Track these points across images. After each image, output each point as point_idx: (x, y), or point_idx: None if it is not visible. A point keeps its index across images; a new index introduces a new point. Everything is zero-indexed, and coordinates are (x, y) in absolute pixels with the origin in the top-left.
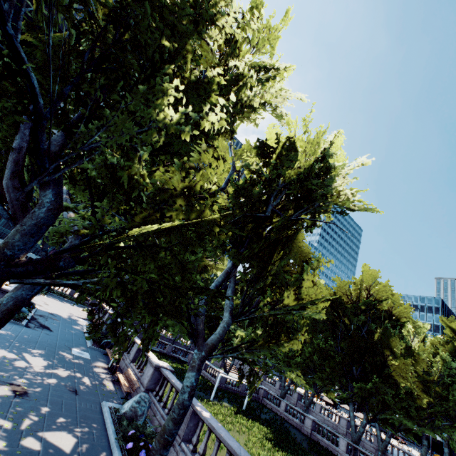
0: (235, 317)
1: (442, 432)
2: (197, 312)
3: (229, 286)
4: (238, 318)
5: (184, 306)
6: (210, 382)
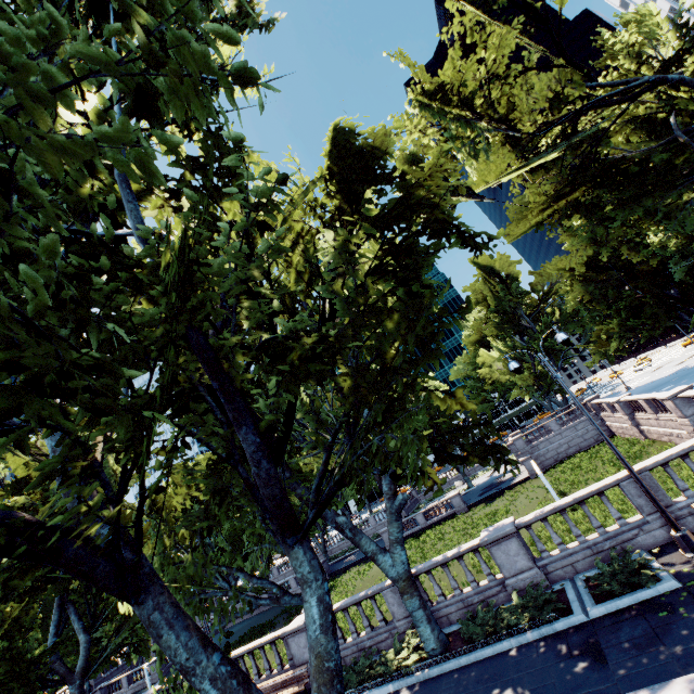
0: (91, 630)
1: (346, 498)
2: (50, 665)
3: (70, 613)
4: (95, 628)
5: (33, 679)
6: (147, 685)
